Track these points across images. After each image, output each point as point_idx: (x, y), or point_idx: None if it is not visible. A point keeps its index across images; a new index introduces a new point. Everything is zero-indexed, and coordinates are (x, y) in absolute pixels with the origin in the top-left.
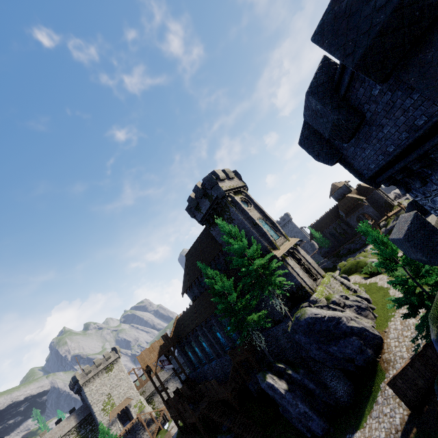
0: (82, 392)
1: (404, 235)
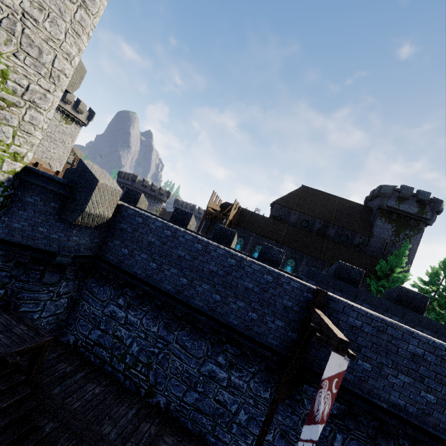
0: None
1: None
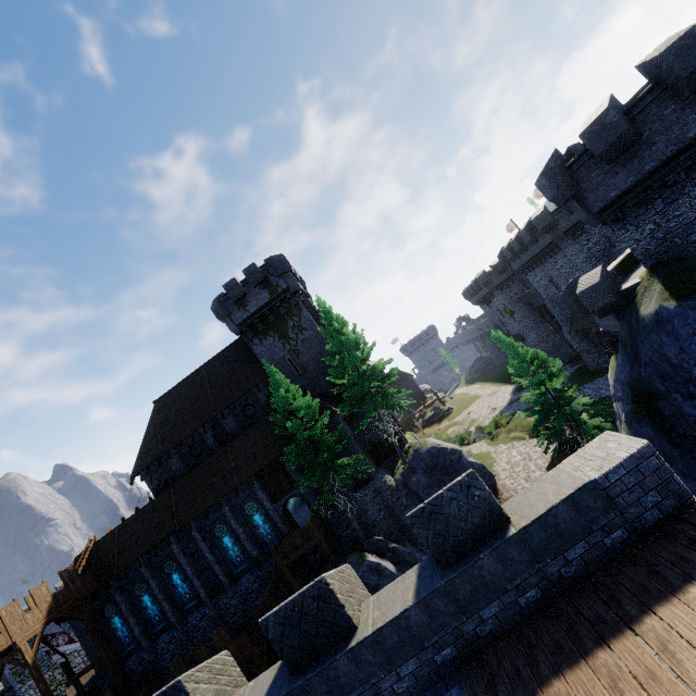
0: None
1: (600, 279)
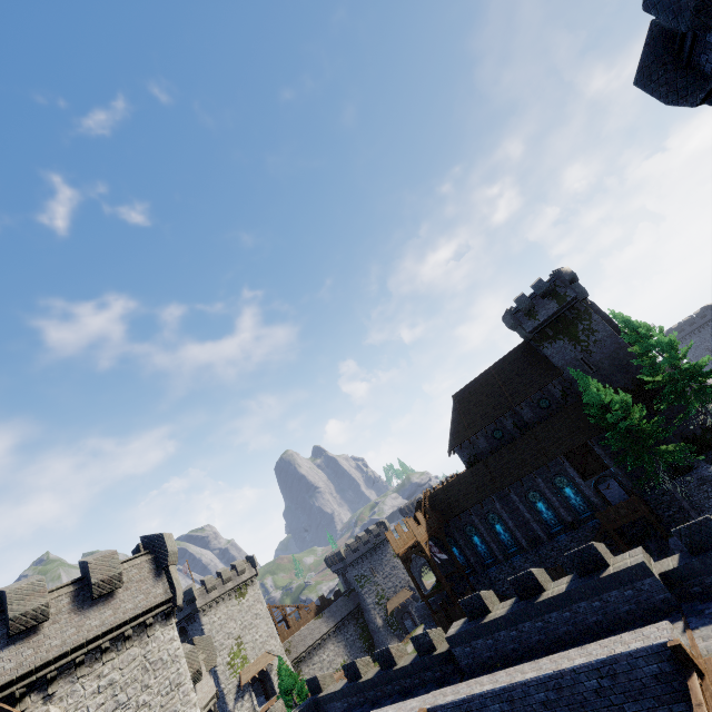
0: (194, 624)
1: None
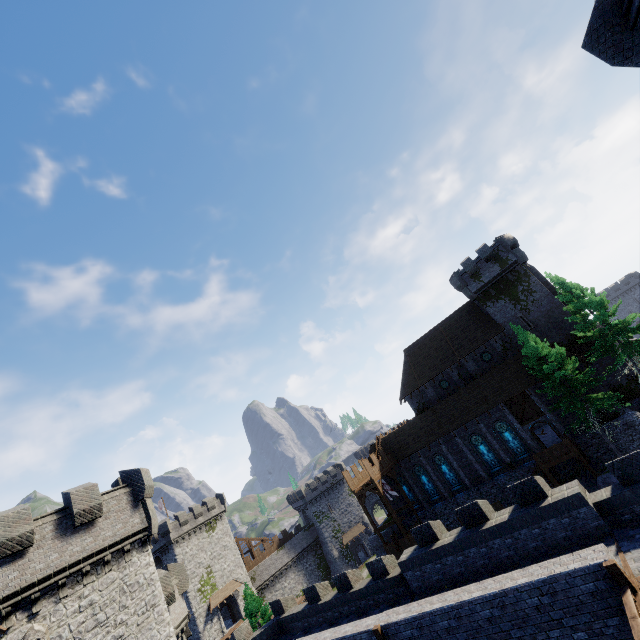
0: (168, 555)
1: None
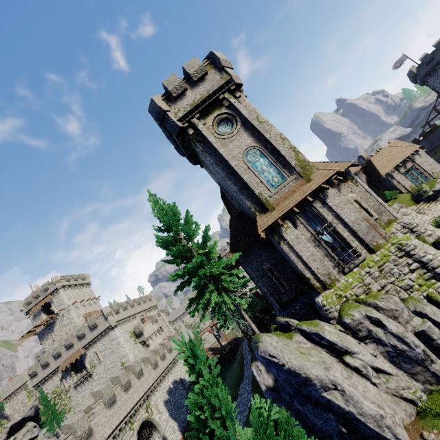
0: None
1: None
